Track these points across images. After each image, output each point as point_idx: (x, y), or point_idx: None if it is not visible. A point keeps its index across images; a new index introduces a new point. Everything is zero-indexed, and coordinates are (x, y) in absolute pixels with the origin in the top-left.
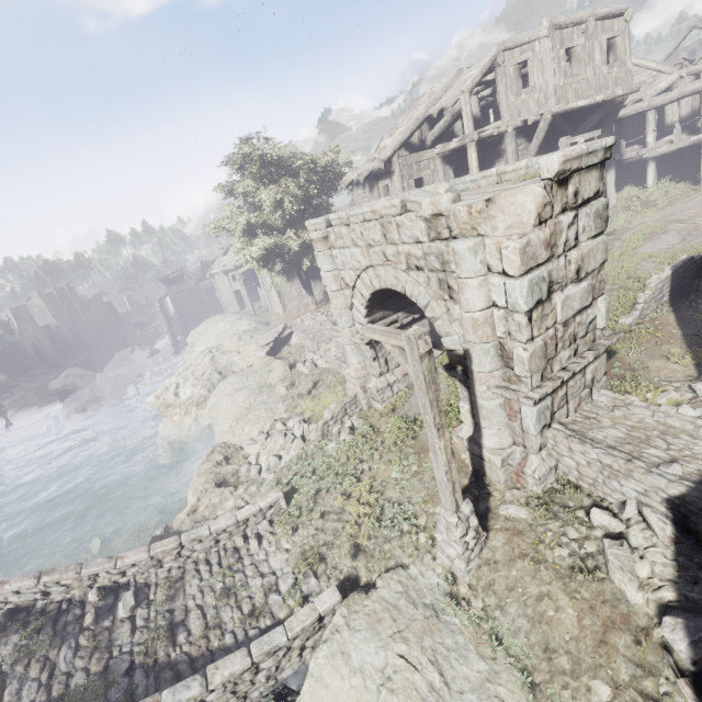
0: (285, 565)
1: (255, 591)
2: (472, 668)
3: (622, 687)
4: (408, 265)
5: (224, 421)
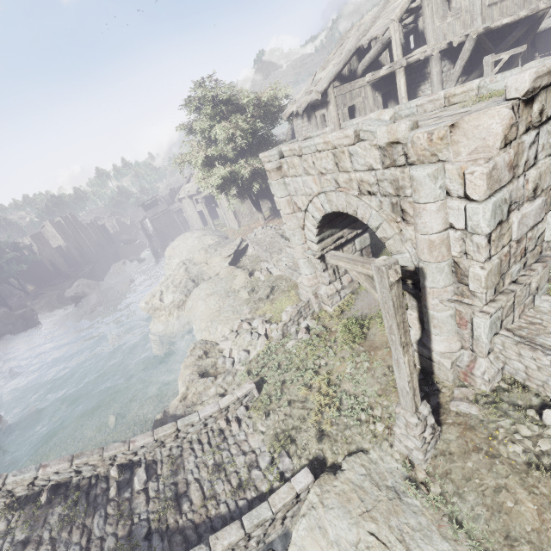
0: (262, 445)
1: (239, 467)
2: (436, 548)
3: None
4: (360, 191)
5: (200, 321)
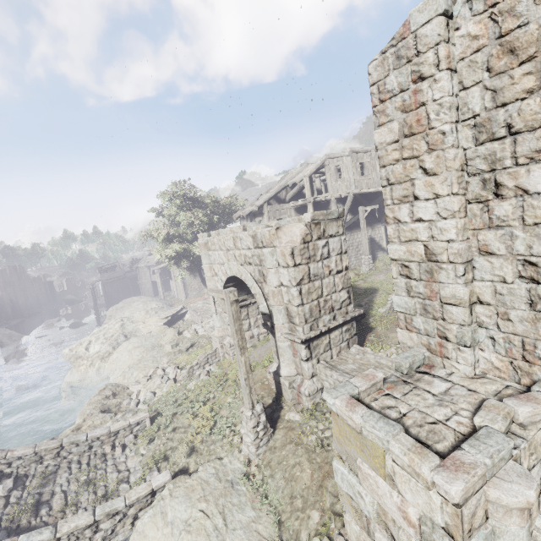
0: (138, 464)
1: (110, 482)
2: (245, 515)
3: (326, 511)
4: (246, 261)
5: (120, 370)
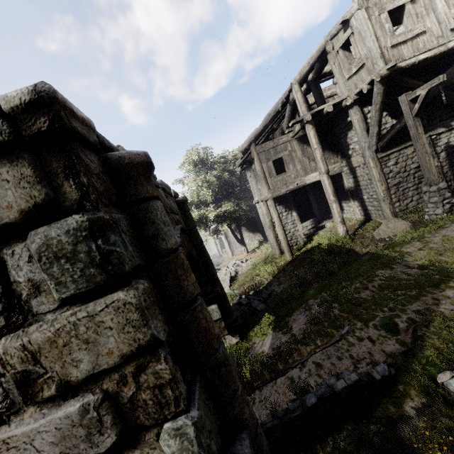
0: None
1: None
2: None
3: None
4: None
5: None
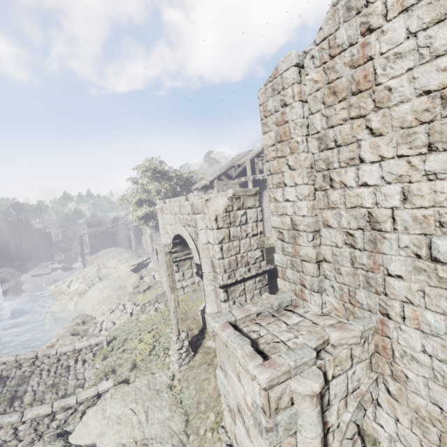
0: (93, 375)
1: (69, 386)
2: (163, 414)
3: (220, 413)
4: (187, 224)
5: (91, 304)
